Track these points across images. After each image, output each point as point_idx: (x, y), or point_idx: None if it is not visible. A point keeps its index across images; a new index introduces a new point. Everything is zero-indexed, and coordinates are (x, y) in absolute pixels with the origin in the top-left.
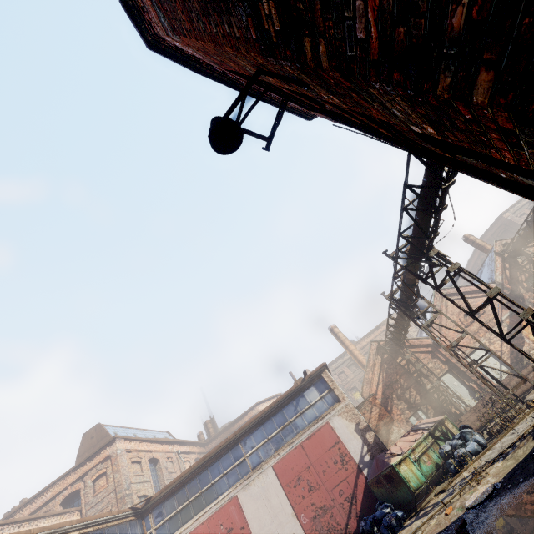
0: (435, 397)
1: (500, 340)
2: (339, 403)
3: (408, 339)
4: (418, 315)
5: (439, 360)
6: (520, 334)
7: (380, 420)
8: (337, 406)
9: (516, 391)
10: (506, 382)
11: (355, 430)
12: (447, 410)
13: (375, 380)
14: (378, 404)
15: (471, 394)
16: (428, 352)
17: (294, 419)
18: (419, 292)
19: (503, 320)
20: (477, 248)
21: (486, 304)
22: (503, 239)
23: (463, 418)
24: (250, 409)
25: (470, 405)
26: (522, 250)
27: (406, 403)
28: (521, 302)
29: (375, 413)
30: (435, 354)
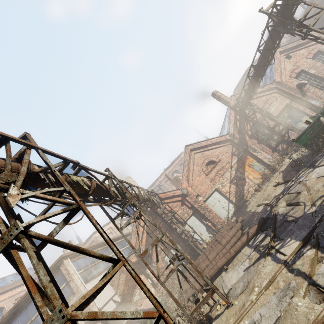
0: (182, 237)
1: (229, 182)
2: (73, 295)
3: (165, 192)
4: (119, 215)
5: (186, 206)
6: (243, 175)
7: (126, 285)
8: (71, 300)
9: (222, 260)
10: (224, 233)
11: (85, 323)
12: (190, 246)
13: (140, 230)
14: (125, 270)
15: (208, 230)
16: (179, 201)
17: (36, 317)
18: (110, 192)
19: (232, 166)
20: (222, 102)
21: (98, 290)
22: (237, 94)
23: (188, 275)
24: (89, 237)
25: (206, 238)
26: (249, 102)
27: (163, 245)
28: (245, 149)
29: (123, 279)
30: (184, 202)
